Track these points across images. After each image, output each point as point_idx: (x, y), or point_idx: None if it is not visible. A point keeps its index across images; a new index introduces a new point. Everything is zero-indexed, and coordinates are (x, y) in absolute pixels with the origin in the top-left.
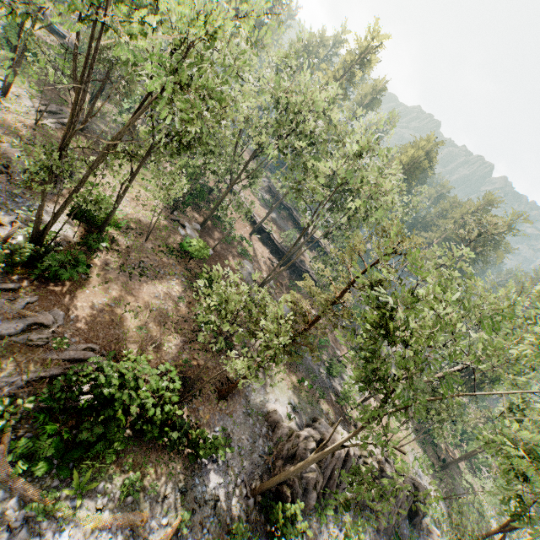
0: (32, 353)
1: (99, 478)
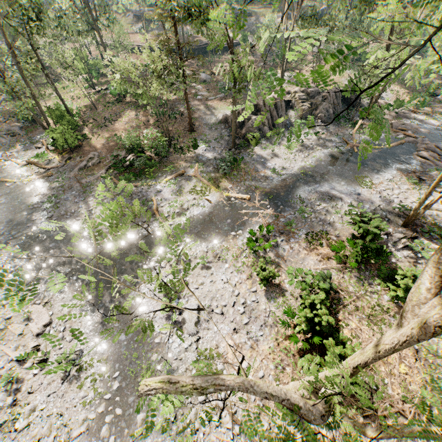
0: (99, 166)
1: (158, 174)
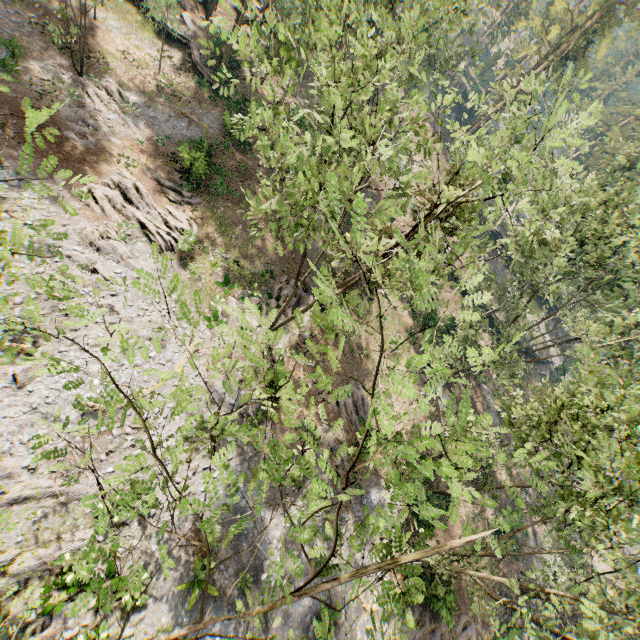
0: None
1: None
